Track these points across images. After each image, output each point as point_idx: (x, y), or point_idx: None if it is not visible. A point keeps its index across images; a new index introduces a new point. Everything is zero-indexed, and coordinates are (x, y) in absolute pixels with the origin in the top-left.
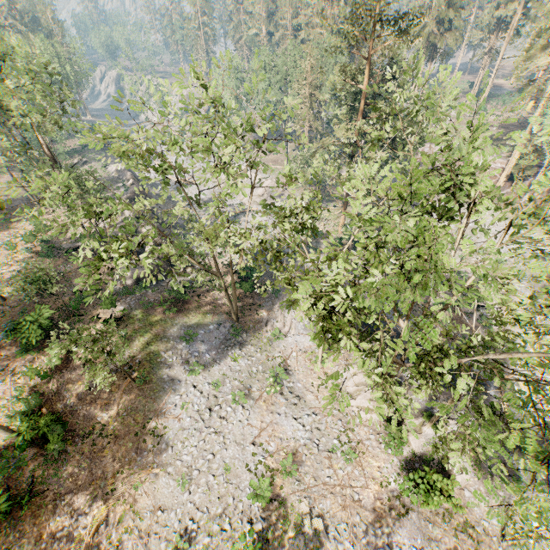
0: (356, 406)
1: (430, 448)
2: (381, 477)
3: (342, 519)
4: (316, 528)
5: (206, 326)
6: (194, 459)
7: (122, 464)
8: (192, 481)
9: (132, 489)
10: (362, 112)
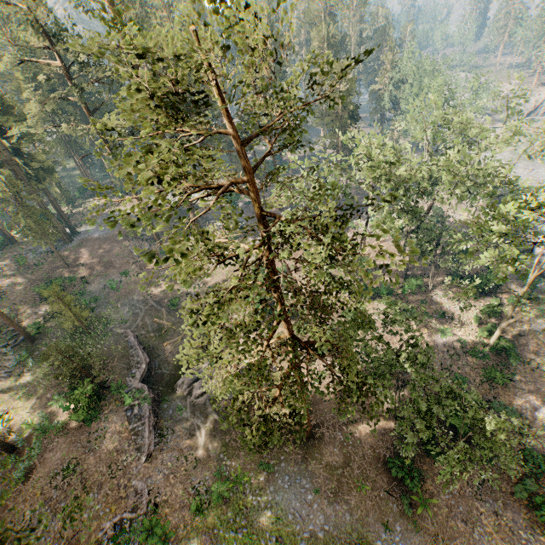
0: None
1: None
2: None
3: None
4: None
5: None
6: None
7: None
8: None
9: None
10: None
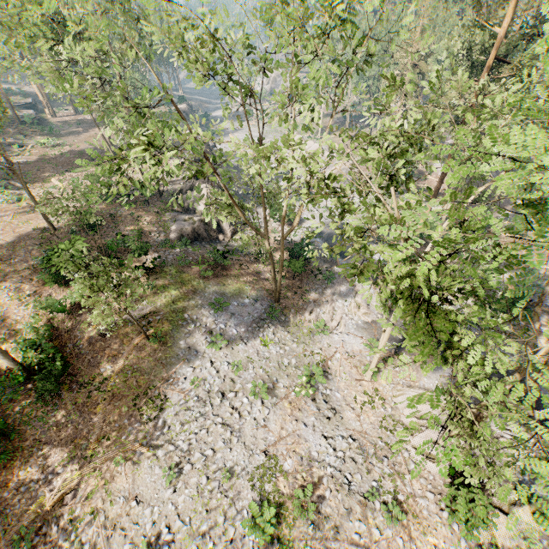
0: (411, 444)
1: (522, 543)
2: None
3: None
4: None
5: (241, 299)
6: (190, 449)
7: (110, 429)
8: (180, 476)
9: (113, 462)
10: (489, 68)
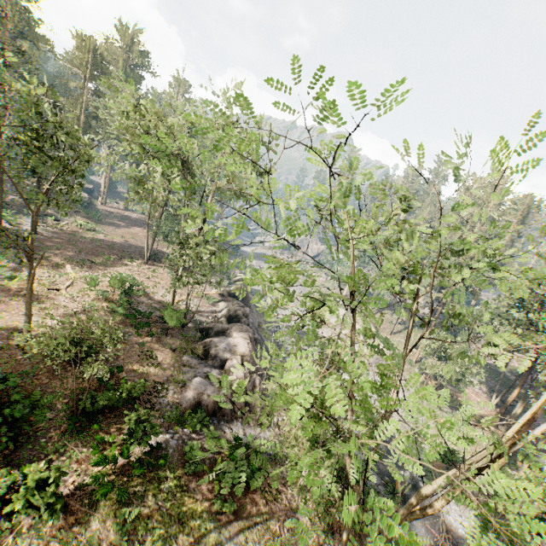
0: None
1: None
2: None
3: None
4: None
5: None
6: None
7: None
8: None
9: None
10: None
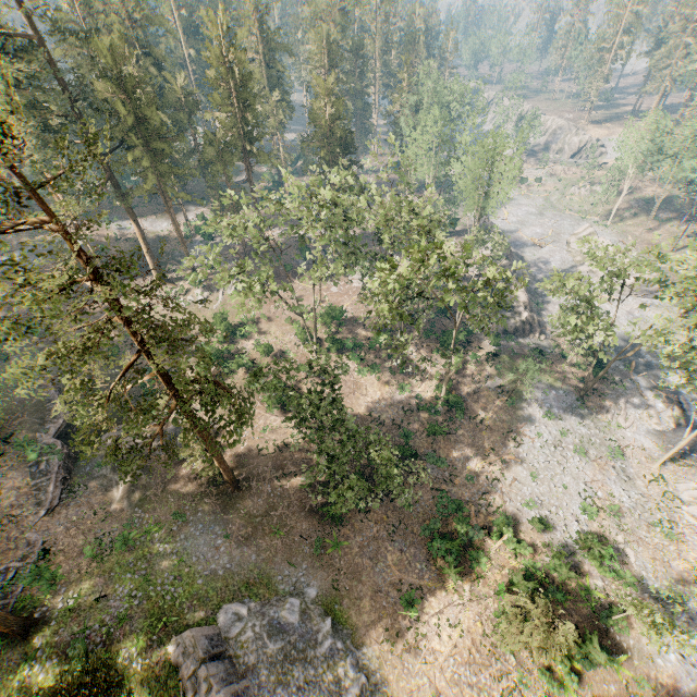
0: (685, 511)
1: None
2: (693, 564)
3: (649, 562)
4: (626, 554)
5: (557, 389)
6: (541, 468)
7: (493, 445)
8: (538, 479)
9: (499, 462)
10: None
